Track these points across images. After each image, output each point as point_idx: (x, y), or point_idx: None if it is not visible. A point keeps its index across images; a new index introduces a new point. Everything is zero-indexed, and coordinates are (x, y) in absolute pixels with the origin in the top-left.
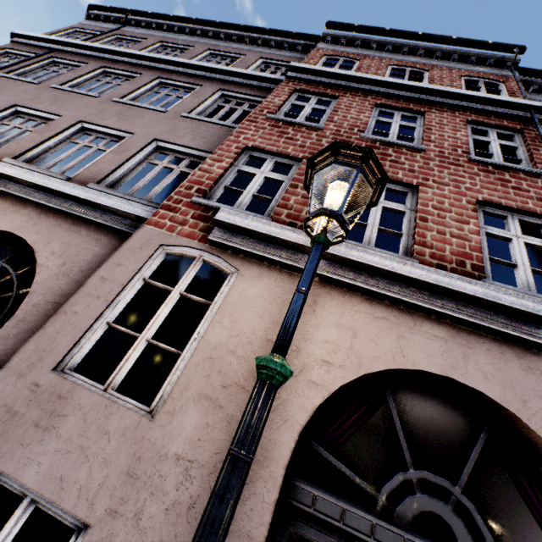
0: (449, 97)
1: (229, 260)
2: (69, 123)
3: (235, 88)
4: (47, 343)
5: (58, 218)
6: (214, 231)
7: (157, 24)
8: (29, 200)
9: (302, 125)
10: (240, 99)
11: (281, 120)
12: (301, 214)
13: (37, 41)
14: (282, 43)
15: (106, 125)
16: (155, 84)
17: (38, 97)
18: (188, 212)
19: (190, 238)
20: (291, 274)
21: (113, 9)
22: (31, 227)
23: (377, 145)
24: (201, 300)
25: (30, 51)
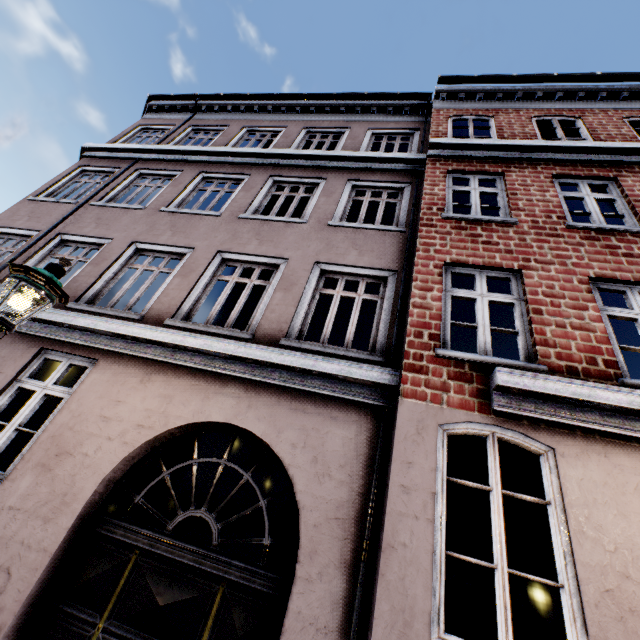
0: (636, 154)
1: (533, 435)
2: (208, 256)
3: (364, 176)
4: (400, 597)
5: (271, 393)
6: (496, 397)
7: (232, 106)
8: (226, 374)
9: (490, 222)
10: (375, 188)
11: (462, 219)
12: (571, 352)
13: (113, 151)
14: (385, 107)
15: (250, 253)
16: (270, 185)
17: (154, 227)
18: (439, 370)
19: (467, 409)
20: (619, 444)
21: (178, 97)
22: (248, 412)
23: (593, 234)
24: (535, 499)
25: (110, 165)
